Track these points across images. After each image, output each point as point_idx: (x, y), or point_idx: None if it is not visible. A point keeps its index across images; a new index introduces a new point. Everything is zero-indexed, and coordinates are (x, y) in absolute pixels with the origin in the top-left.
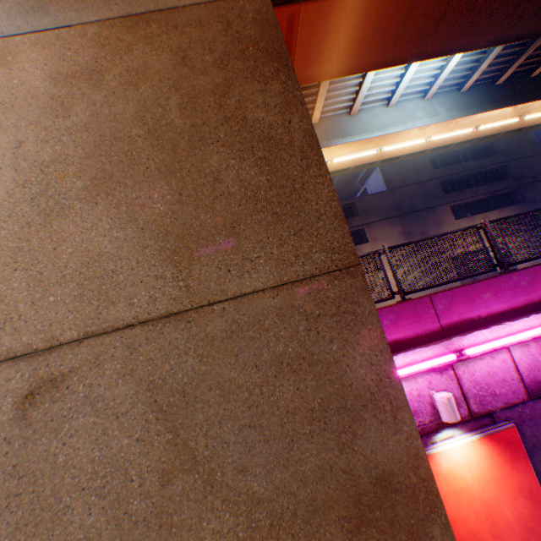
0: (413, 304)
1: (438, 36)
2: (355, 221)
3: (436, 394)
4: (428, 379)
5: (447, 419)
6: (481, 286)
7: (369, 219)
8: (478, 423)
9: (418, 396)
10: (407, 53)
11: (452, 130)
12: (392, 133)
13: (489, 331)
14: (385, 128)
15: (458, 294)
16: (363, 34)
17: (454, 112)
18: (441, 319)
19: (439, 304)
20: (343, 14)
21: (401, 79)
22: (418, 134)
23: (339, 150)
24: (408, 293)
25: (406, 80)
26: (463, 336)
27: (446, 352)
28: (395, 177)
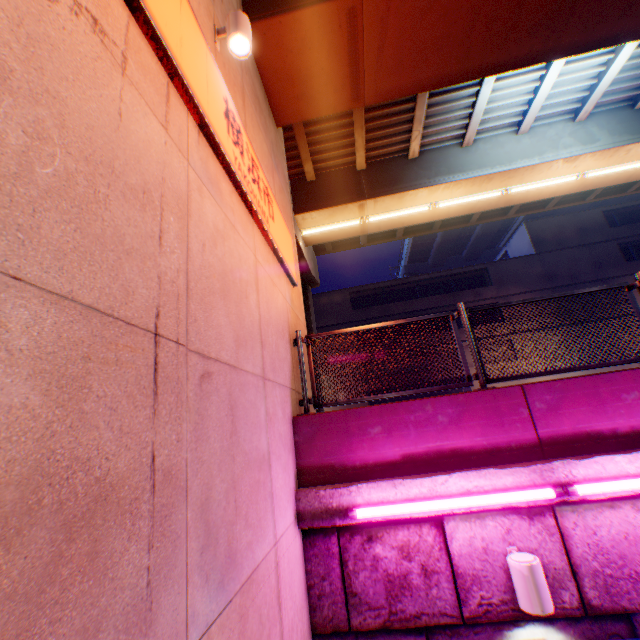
0: (492, 396)
1: (577, 21)
2: (486, 292)
3: (513, 554)
4: (506, 526)
5: (527, 606)
6: (621, 380)
7: (507, 290)
8: (601, 629)
9: (483, 552)
10: (528, 50)
11: (621, 162)
12: (522, 168)
13: (628, 459)
14: (512, 161)
15: (576, 388)
16: (456, 26)
17: (622, 135)
18: (540, 425)
19: (539, 401)
20: (423, 1)
21: (535, 94)
22: (565, 169)
23: (444, 190)
24: (496, 380)
25: (541, 95)
26: (576, 461)
27: (540, 484)
28: (548, 237)
